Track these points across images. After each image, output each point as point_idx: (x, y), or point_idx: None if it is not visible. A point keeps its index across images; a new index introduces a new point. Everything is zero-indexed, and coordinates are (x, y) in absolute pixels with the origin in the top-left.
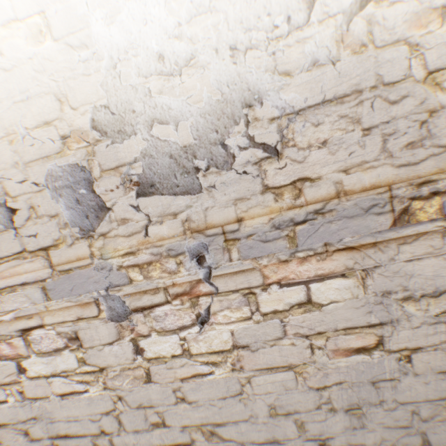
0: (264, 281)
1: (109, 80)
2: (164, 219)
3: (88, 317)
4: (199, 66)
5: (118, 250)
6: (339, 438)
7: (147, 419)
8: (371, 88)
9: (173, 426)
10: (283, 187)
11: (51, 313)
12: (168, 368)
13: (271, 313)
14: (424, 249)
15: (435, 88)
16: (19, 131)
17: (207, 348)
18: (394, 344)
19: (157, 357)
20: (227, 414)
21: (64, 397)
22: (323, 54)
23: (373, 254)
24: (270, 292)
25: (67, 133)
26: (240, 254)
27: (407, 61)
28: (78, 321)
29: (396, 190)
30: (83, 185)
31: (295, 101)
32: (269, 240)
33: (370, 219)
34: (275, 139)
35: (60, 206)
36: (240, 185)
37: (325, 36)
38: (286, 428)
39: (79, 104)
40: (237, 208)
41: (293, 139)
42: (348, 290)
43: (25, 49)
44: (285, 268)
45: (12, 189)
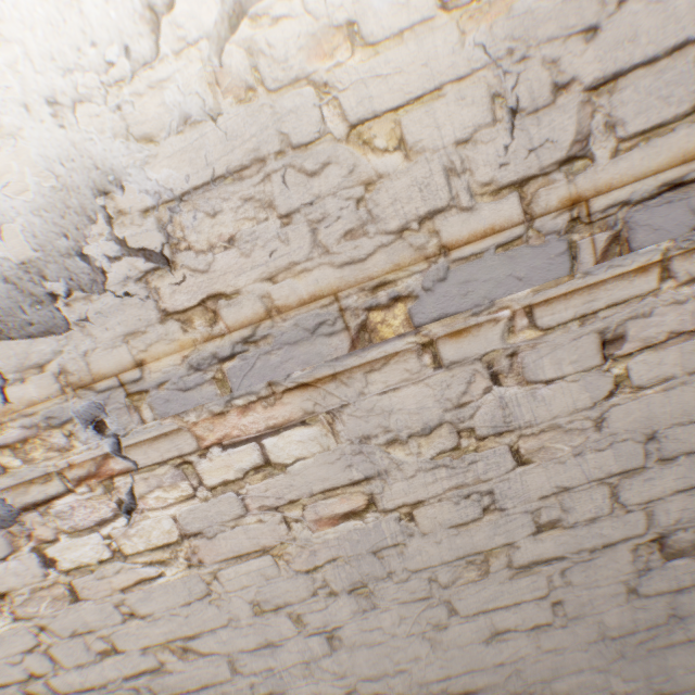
0: (199, 444)
1: None
2: (28, 374)
3: None
4: (8, 134)
5: None
6: (350, 626)
7: (91, 648)
8: (278, 153)
9: (131, 650)
10: (189, 310)
11: None
12: (100, 578)
13: (220, 485)
14: (399, 375)
15: (366, 149)
16: None
17: (146, 543)
18: (390, 501)
19: (80, 566)
20: (199, 623)
21: None
22: (195, 104)
23: (336, 389)
24: (211, 458)
25: None
26: (154, 412)
27: (318, 110)
28: None
29: (346, 300)
30: None
31: (173, 181)
32: (190, 387)
33: (321, 342)
34: (159, 241)
35: None
36: (125, 313)
37: (191, 76)
38: (280, 626)
39: None
40: (132, 346)
41: (185, 239)
42: (315, 442)
43: None
44: (223, 423)
45: None
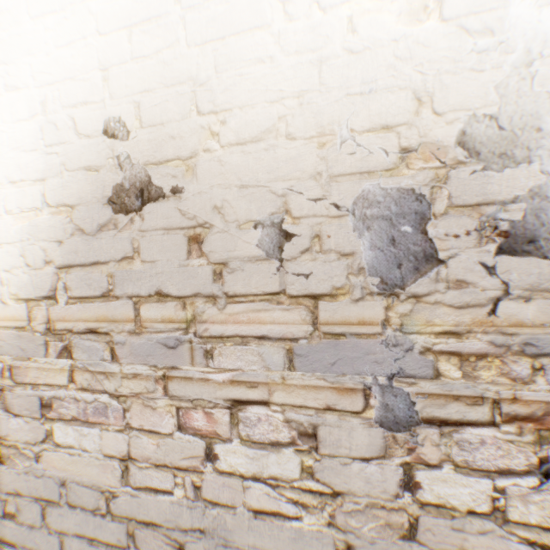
0: None
1: (512, 81)
2: (534, 295)
3: (344, 410)
4: None
5: (433, 324)
6: None
7: None
8: None
9: None
10: None
11: (287, 389)
12: (454, 528)
13: None
14: None
15: None
16: (338, 132)
17: (540, 517)
18: None
19: (440, 504)
20: None
21: (258, 515)
22: None
23: None
24: None
25: (413, 145)
26: None
27: None
28: (324, 411)
29: None
30: (409, 220)
31: None
32: None
33: None
34: None
35: (360, 243)
36: None
37: None
38: None
39: (446, 109)
40: None
41: None
42: None
43: (390, 28)
44: None
45: (296, 207)
